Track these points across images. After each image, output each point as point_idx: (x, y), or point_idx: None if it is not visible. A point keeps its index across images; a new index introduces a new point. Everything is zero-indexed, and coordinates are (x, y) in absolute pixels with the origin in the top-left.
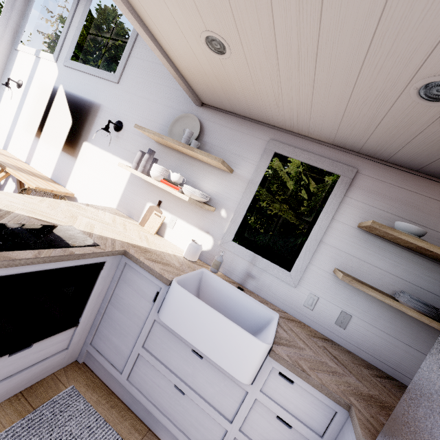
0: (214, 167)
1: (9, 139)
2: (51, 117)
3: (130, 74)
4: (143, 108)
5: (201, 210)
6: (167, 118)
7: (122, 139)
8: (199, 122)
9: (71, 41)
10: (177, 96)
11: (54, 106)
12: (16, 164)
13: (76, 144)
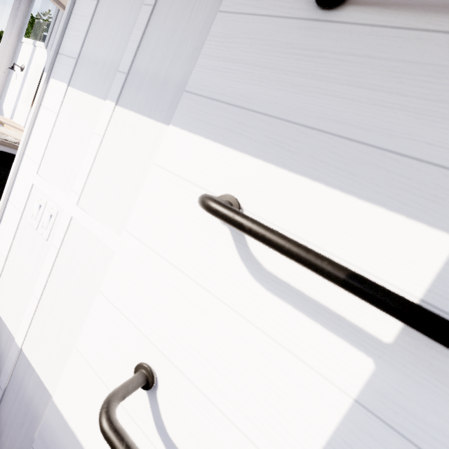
0: None
1: (15, 111)
2: None
3: None
4: None
5: None
6: None
7: None
8: None
9: (56, 31)
10: None
11: None
12: (14, 125)
13: None
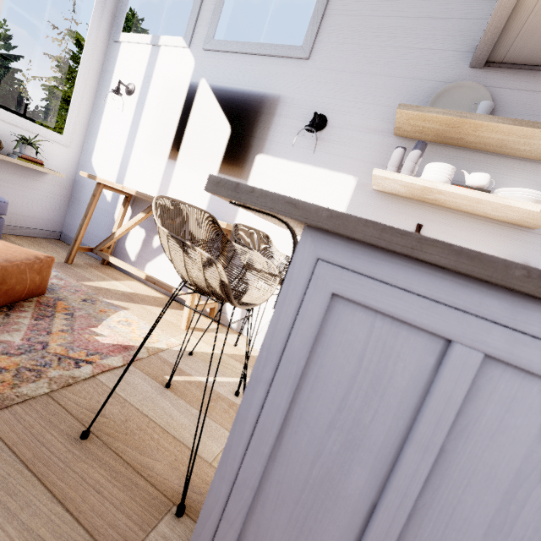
0: (525, 159)
1: (125, 169)
2: (193, 127)
3: (329, 42)
4: (362, 89)
5: (507, 229)
6: (413, 97)
7: (329, 141)
8: (487, 91)
9: (212, 12)
10: (429, 60)
11: (195, 110)
12: None
13: (243, 160)
